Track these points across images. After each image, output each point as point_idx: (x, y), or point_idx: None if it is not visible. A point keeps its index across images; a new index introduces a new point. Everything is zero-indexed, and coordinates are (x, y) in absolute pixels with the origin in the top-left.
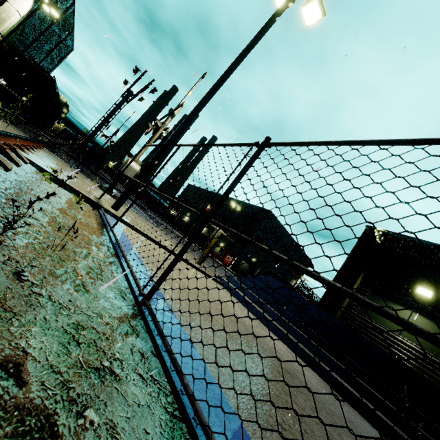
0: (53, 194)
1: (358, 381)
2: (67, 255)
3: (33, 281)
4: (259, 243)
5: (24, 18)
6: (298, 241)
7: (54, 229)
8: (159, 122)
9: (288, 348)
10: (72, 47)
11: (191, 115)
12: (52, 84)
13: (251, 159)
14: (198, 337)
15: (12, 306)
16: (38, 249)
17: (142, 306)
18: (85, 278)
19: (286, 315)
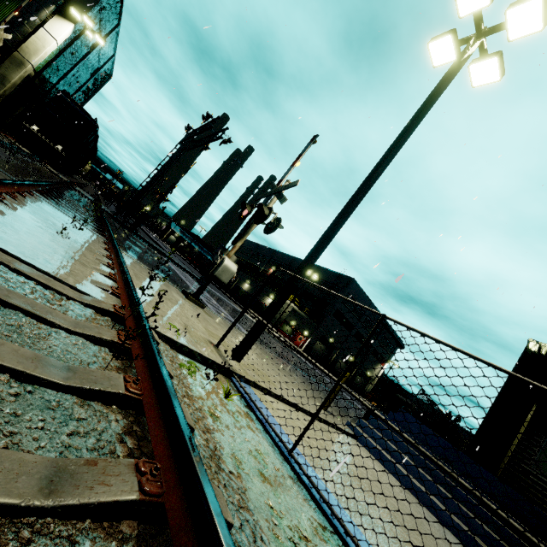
0: None
1: None
2: None
3: None
4: None
5: (61, 46)
6: None
7: None
8: (266, 209)
9: None
10: (110, 74)
11: (338, 224)
12: (93, 127)
13: None
14: None
15: None
16: None
17: None
18: None
19: (459, 497)
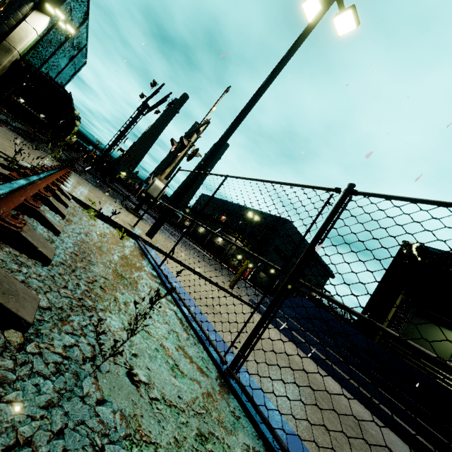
0: (173, 289)
1: (420, 424)
2: (146, 323)
3: (143, 380)
4: (382, 325)
5: (40, 35)
6: (444, 335)
7: (122, 286)
8: (186, 141)
9: (337, 383)
10: (85, 61)
11: (225, 137)
12: (69, 100)
13: (335, 210)
14: (283, 407)
15: (148, 432)
16: (126, 325)
17: (229, 379)
18: (173, 353)
19: (328, 344)
